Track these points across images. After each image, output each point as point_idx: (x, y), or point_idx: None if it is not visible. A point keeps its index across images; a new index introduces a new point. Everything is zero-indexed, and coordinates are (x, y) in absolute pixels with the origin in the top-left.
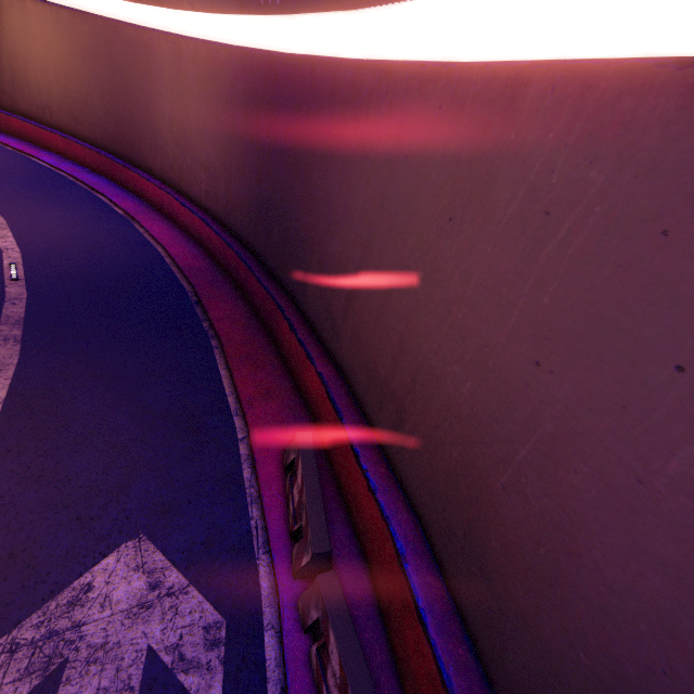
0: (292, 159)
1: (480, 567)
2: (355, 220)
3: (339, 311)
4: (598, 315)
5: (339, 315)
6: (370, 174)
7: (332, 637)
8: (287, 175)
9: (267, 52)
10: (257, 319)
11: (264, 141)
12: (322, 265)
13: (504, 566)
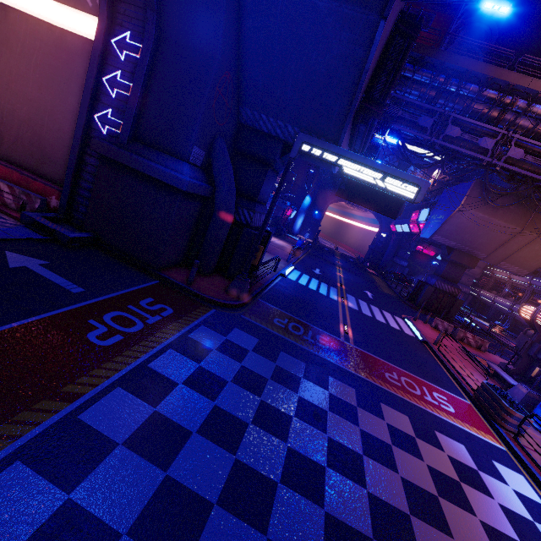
0: None
1: (49, 160)
2: None
3: None
4: (49, 77)
5: None
6: None
7: (2, 184)
8: None
9: None
10: None
11: None
12: None
13: (53, 152)
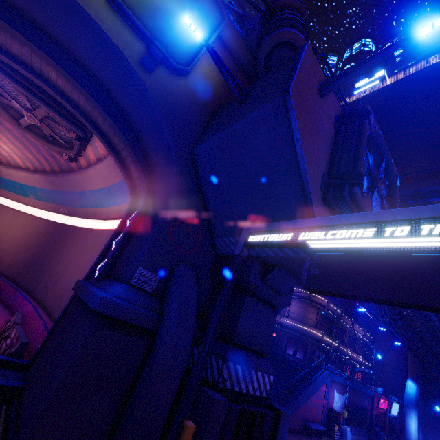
0: (53, 247)
1: None
2: (68, 259)
3: (51, 286)
4: None
5: (51, 287)
6: (76, 248)
7: (15, 330)
8: (49, 252)
9: (57, 222)
10: (3, 303)
11: (43, 243)
12: (50, 274)
13: None
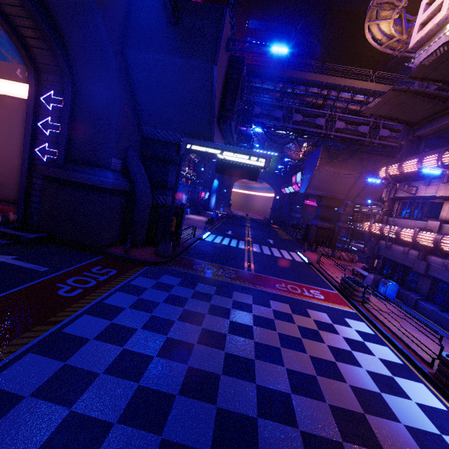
0: None
1: (3, 187)
2: None
3: None
4: None
5: None
6: None
7: None
8: None
9: None
10: None
11: None
12: None
13: (6, 180)
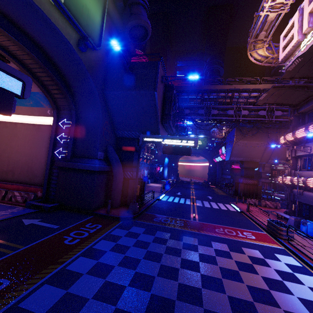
0: None
1: (35, 176)
2: None
3: None
4: (34, 143)
5: None
6: None
7: (16, 192)
8: None
9: None
10: None
11: None
12: None
13: (38, 172)
